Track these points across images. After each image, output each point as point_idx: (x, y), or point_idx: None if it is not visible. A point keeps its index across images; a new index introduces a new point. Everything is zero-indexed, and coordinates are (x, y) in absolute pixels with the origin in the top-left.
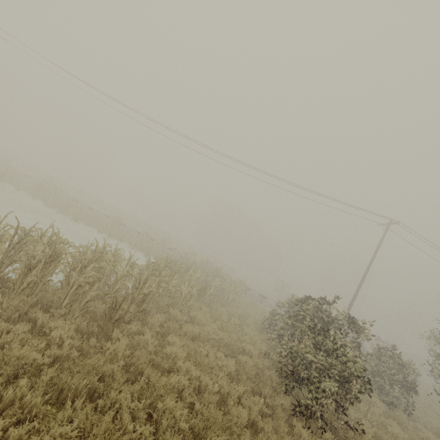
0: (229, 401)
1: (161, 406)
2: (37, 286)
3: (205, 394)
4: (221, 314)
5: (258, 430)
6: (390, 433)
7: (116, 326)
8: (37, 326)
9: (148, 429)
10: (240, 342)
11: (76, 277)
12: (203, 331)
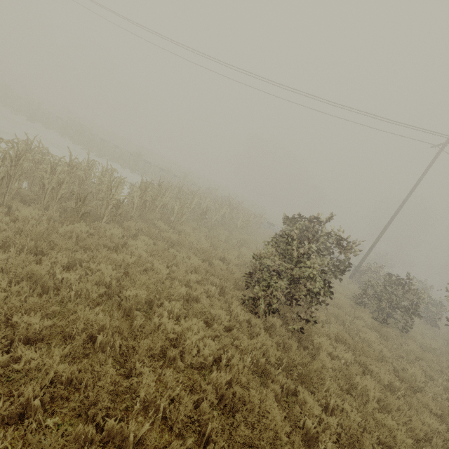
0: (174, 280)
1: (94, 267)
2: (12, 182)
3: (149, 272)
4: (218, 234)
5: (189, 299)
6: (361, 337)
7: (84, 219)
8: (13, 211)
9: (75, 276)
10: (224, 253)
11: (49, 179)
12: (182, 239)
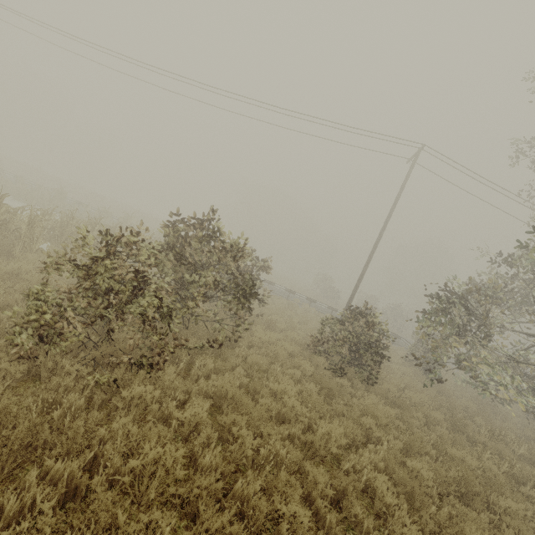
0: None
1: None
2: None
3: None
4: None
5: None
6: (274, 390)
7: None
8: None
9: None
10: None
11: None
12: None
